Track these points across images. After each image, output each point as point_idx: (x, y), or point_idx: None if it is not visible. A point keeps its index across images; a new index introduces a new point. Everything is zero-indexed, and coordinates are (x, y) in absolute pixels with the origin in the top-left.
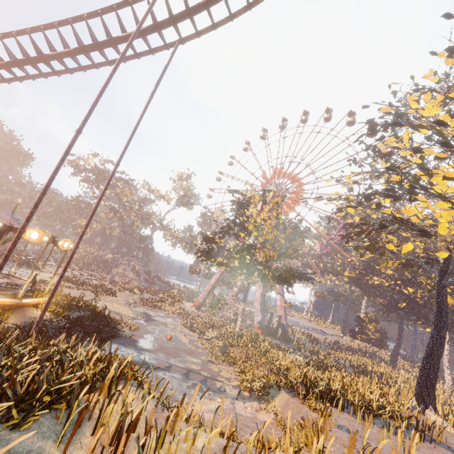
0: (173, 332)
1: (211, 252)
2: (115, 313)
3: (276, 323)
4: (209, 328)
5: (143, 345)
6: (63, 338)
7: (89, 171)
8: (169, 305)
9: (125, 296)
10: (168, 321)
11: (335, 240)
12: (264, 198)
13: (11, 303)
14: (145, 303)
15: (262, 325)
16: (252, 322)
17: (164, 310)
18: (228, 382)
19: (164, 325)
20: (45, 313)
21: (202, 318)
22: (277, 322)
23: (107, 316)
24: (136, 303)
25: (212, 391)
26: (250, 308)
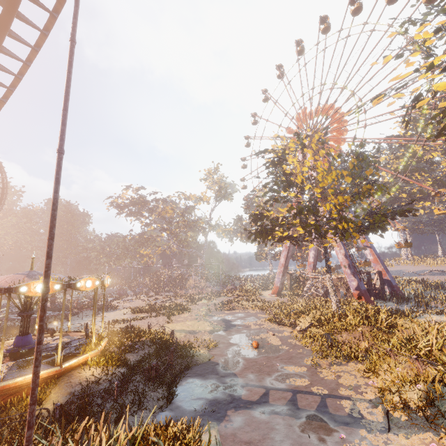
0: (259, 334)
1: (263, 229)
2: (189, 332)
3: (377, 281)
4: (299, 315)
5: (226, 368)
6: (59, 445)
7: (129, 205)
8: (246, 302)
9: (199, 308)
10: (250, 321)
11: (418, 153)
12: (301, 142)
13: (49, 375)
14: (221, 308)
15: (362, 290)
16: (346, 290)
17: (243, 309)
18: (358, 396)
19: (246, 328)
20: (35, 405)
21: (287, 304)
22: (379, 280)
23: (175, 343)
24: (208, 314)
25: (342, 425)
26: (337, 275)
